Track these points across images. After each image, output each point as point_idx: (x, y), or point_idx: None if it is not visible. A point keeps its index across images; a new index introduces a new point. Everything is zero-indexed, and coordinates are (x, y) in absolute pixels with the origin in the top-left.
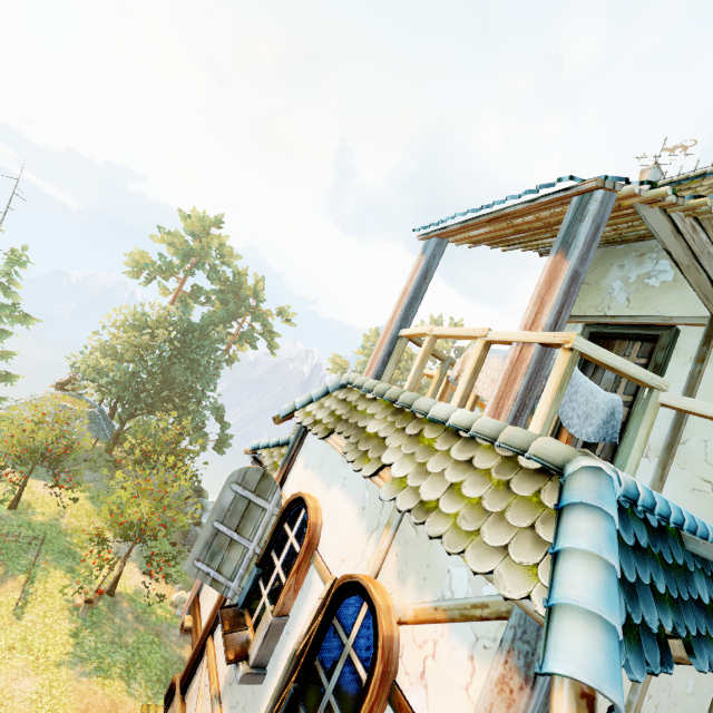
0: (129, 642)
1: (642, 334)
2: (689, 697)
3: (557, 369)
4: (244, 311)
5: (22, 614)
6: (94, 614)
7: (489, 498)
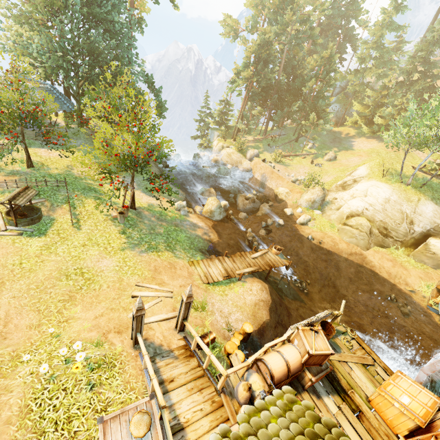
0: (161, 232)
1: None
2: None
3: None
4: None
5: (80, 226)
6: (128, 220)
7: None
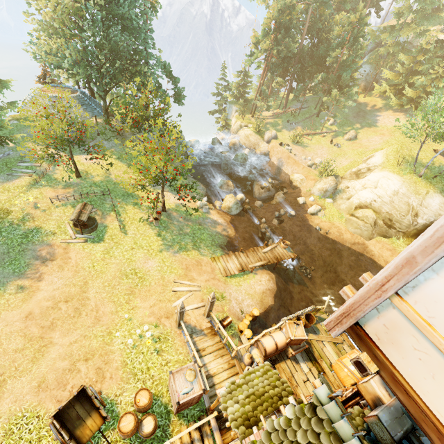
0: (188, 232)
1: None
2: None
3: None
4: None
5: (126, 231)
6: (162, 223)
7: None
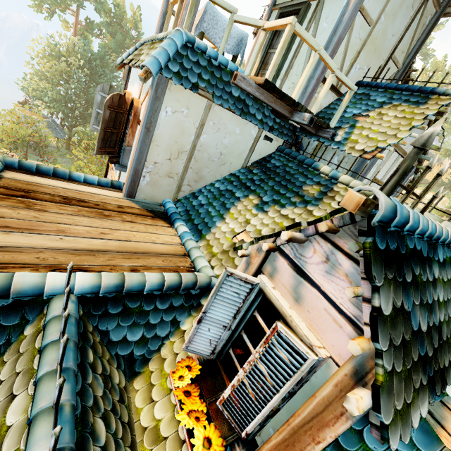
0: None
1: (296, 10)
2: (237, 135)
3: (190, 2)
4: (129, 42)
5: None
6: None
7: None
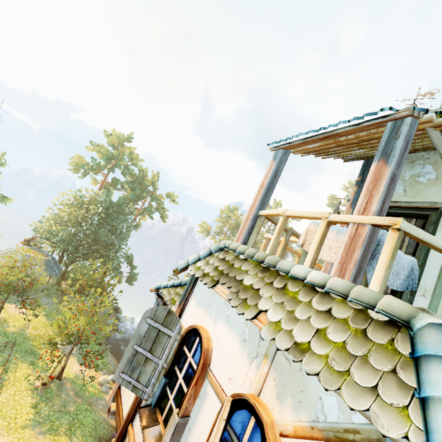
0: (71, 410)
1: (416, 214)
2: None
3: (388, 243)
4: (145, 194)
5: None
6: (47, 392)
7: (351, 344)
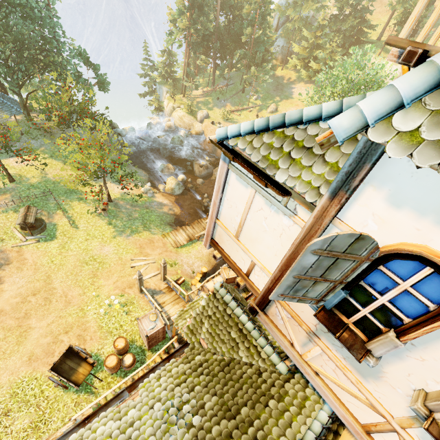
0: (137, 216)
1: None
2: None
3: None
4: None
5: (77, 226)
6: (110, 213)
7: None
